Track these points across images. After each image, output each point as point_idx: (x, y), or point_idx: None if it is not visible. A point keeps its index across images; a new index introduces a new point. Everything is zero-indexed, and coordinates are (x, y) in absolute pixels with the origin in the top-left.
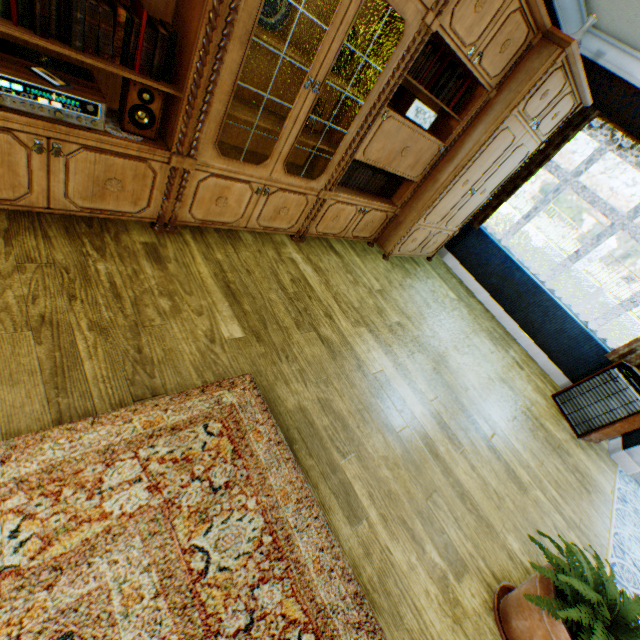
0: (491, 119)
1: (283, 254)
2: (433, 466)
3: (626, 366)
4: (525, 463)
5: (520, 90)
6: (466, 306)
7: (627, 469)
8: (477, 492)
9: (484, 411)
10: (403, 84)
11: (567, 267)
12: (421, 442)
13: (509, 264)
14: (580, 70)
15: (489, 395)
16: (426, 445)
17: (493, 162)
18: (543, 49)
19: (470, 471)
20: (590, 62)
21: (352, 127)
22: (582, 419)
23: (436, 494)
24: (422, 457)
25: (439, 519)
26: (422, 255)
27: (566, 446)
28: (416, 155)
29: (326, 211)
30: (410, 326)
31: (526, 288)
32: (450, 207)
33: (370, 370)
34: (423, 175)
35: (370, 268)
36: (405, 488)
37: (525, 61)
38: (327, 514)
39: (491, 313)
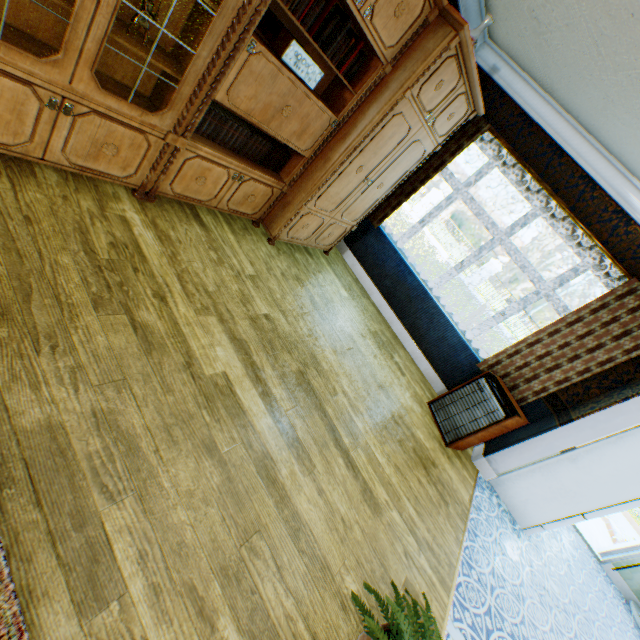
0: (385, 98)
1: (110, 209)
2: (265, 497)
3: (492, 376)
4: (387, 479)
5: (415, 70)
6: (358, 306)
7: (486, 475)
8: (319, 524)
9: (352, 421)
10: (286, 24)
11: (453, 276)
12: (256, 465)
13: (403, 268)
14: (474, 67)
15: (362, 403)
16: (263, 469)
17: (389, 152)
18: (439, 29)
19: (317, 497)
20: (487, 76)
21: (204, 48)
22: (452, 427)
23: (259, 536)
24: (252, 486)
25: (254, 573)
26: (318, 247)
27: (433, 456)
28: (302, 121)
29: (183, 165)
30: (282, 321)
31: (416, 293)
32: (345, 195)
33: (205, 371)
34: (314, 150)
35: (247, 249)
36: (211, 535)
37: (422, 39)
38: (34, 607)
39: (383, 316)
